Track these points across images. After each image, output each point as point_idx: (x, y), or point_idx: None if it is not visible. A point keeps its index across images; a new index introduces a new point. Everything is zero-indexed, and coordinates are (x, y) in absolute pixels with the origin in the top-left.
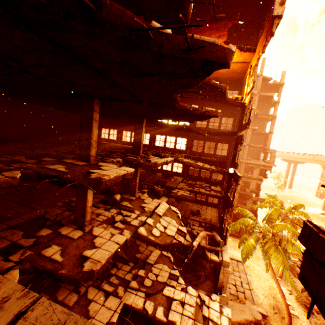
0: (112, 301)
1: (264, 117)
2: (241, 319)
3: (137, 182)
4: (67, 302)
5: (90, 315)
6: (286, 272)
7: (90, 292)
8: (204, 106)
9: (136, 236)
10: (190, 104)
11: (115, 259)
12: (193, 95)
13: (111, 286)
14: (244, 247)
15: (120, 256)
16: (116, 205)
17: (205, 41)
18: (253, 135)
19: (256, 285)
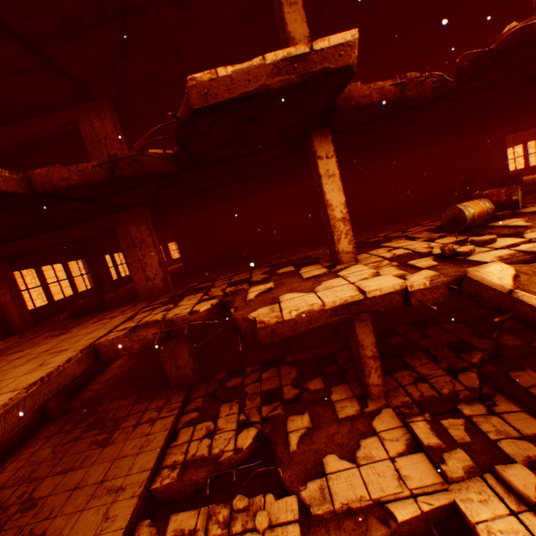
0: (418, 469)
1: None
2: None
3: None
4: (336, 409)
5: (354, 456)
6: None
7: (381, 418)
8: None
9: (465, 292)
10: None
11: (497, 389)
12: None
13: (433, 434)
14: None
15: (519, 389)
16: (460, 228)
17: None
18: None
19: None
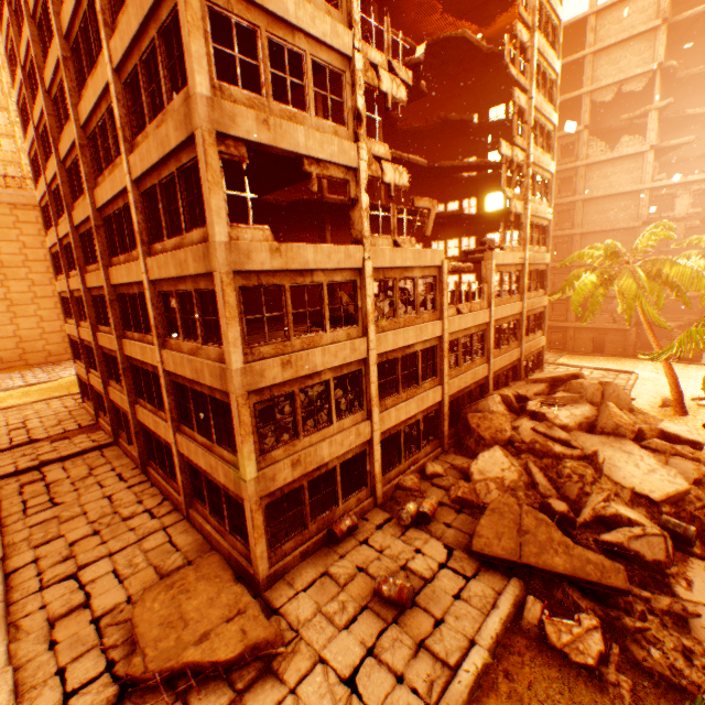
0: None
1: (698, 70)
2: (557, 375)
3: (382, 198)
4: None
5: None
6: (642, 301)
7: None
8: (489, 86)
9: None
10: (465, 93)
11: None
12: (450, 71)
13: None
14: (576, 289)
15: None
16: None
17: (334, 5)
18: (698, 132)
19: (644, 390)
